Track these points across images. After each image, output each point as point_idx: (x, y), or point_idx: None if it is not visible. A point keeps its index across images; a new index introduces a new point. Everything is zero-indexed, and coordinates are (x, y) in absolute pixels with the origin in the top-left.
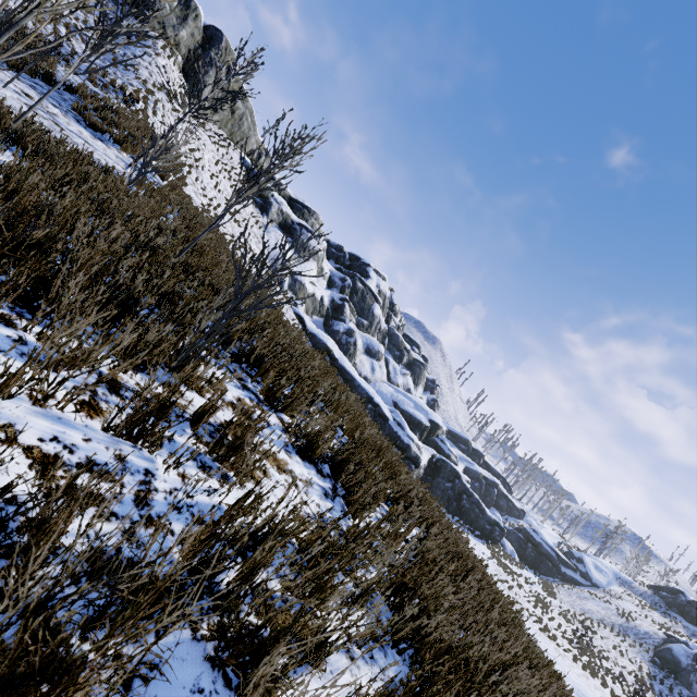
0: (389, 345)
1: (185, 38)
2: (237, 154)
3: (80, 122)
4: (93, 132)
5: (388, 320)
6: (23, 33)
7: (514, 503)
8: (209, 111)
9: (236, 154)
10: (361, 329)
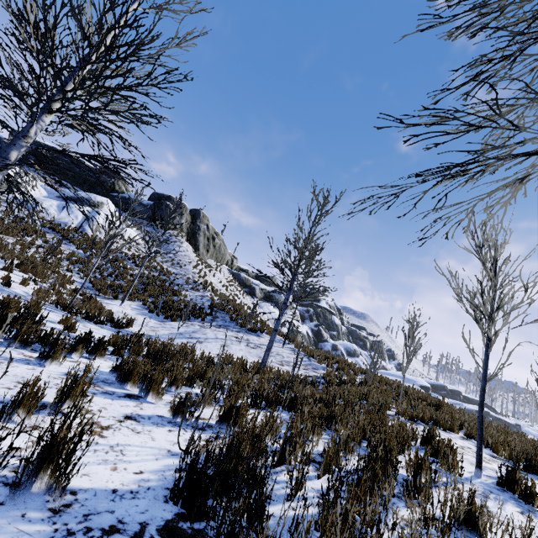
0: (353, 340)
1: (184, 223)
2: (224, 268)
3: (248, 332)
4: (253, 333)
5: (342, 322)
6: (161, 285)
7: (508, 422)
8: (205, 254)
9: (224, 268)
10: (334, 339)
